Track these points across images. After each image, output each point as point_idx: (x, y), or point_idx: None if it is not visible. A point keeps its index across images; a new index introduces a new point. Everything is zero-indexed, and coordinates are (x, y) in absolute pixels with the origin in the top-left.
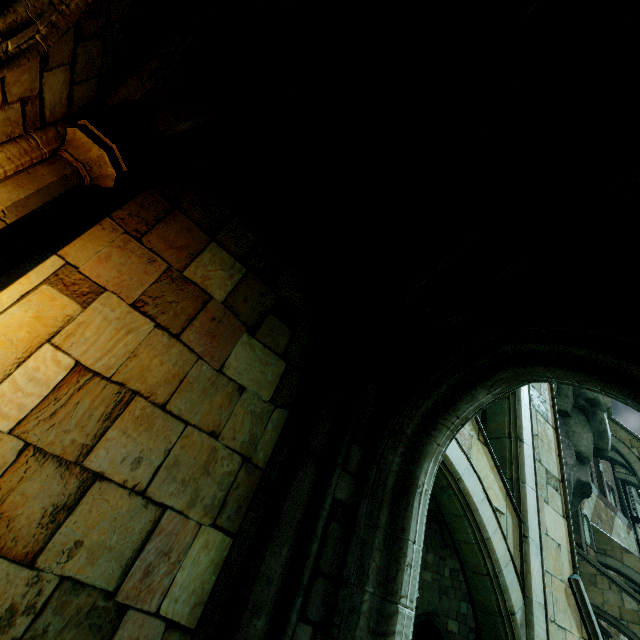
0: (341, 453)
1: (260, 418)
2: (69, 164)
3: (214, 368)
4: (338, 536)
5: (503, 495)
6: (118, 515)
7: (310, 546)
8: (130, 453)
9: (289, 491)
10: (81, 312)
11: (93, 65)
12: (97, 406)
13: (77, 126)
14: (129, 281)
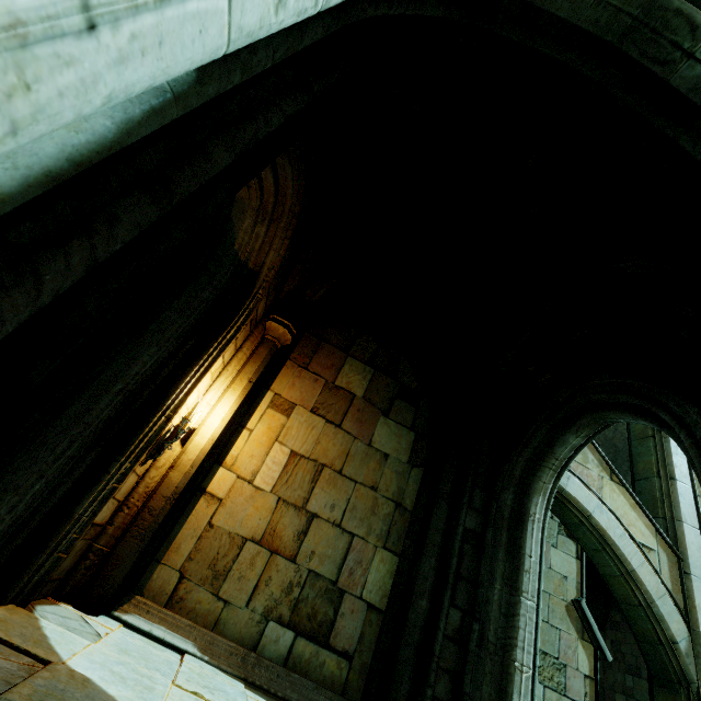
0: (465, 495)
1: (403, 475)
2: (271, 341)
3: (365, 444)
4: (472, 554)
5: (651, 532)
6: (329, 538)
7: (451, 559)
8: (328, 502)
9: (430, 523)
10: (287, 421)
11: (274, 286)
12: (306, 475)
13: (271, 319)
14: (307, 396)
